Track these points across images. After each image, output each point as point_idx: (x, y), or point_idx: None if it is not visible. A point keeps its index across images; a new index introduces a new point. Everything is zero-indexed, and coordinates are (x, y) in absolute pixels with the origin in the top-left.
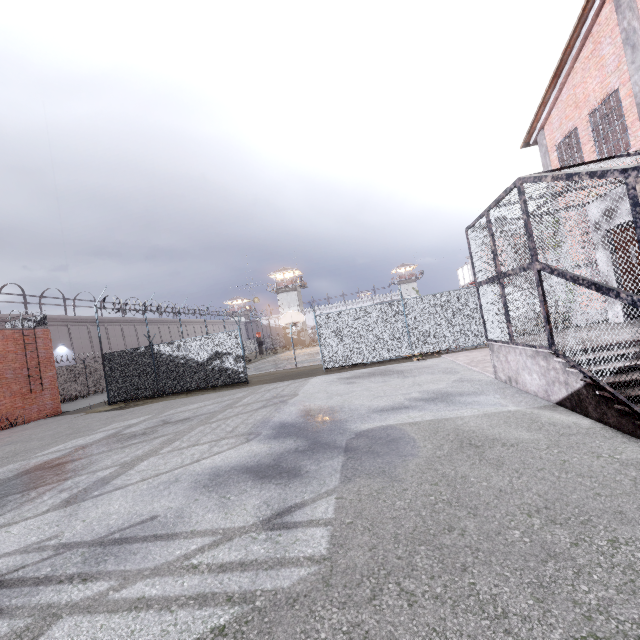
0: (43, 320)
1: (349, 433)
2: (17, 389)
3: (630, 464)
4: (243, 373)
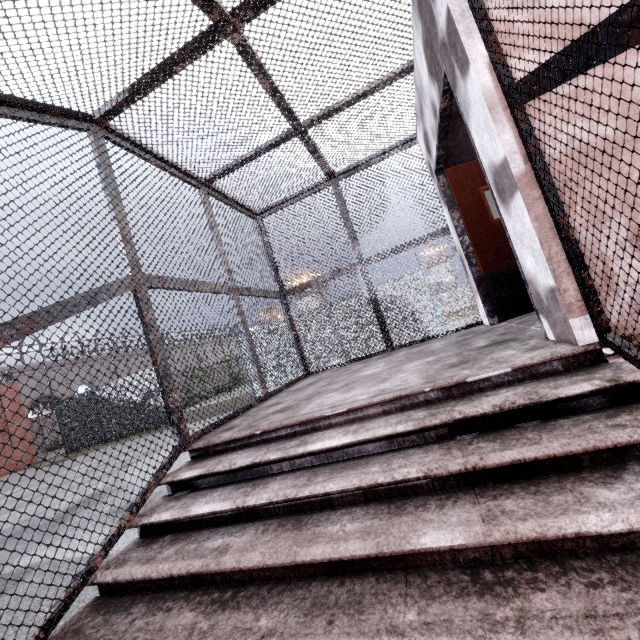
0: (11, 374)
1: None
2: None
3: None
4: None
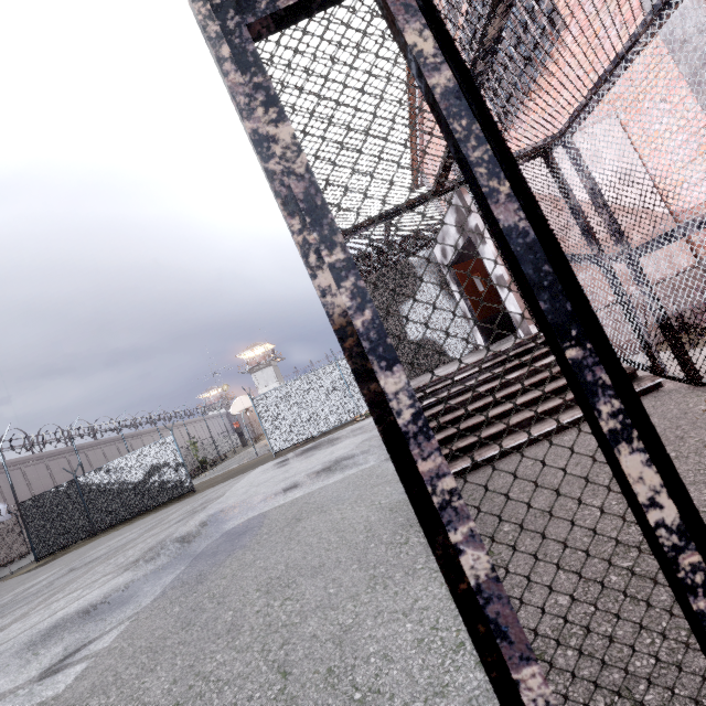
0: None
1: (218, 534)
2: None
3: (383, 508)
4: (187, 482)
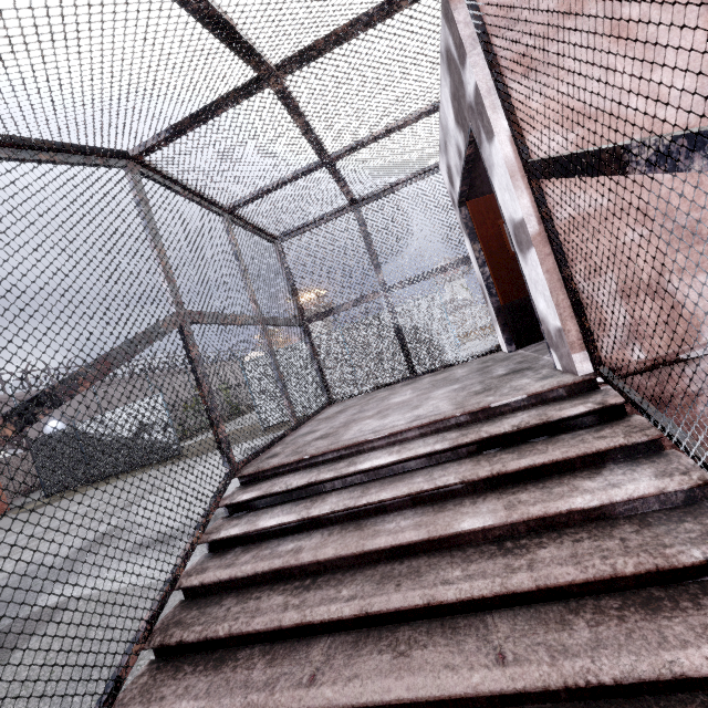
0: None
1: (9, 619)
2: None
3: None
4: (175, 445)
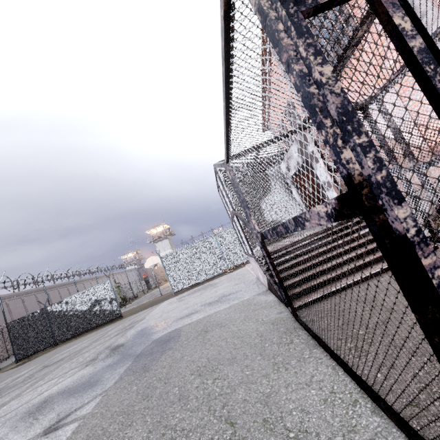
0: None
1: (149, 342)
2: None
3: (266, 322)
4: (117, 310)
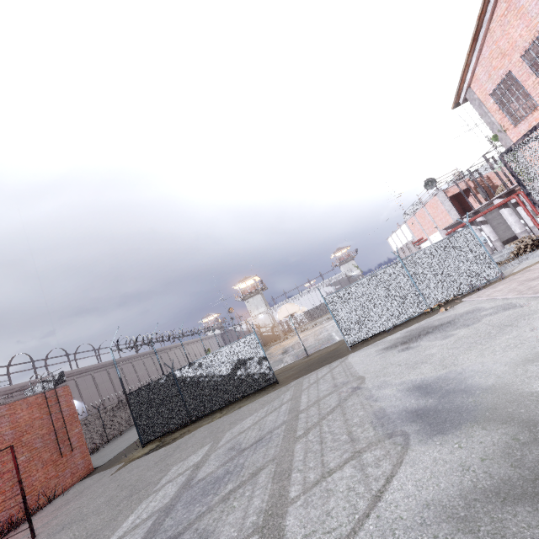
0: (61, 377)
1: None
2: (48, 457)
3: None
4: (270, 374)
